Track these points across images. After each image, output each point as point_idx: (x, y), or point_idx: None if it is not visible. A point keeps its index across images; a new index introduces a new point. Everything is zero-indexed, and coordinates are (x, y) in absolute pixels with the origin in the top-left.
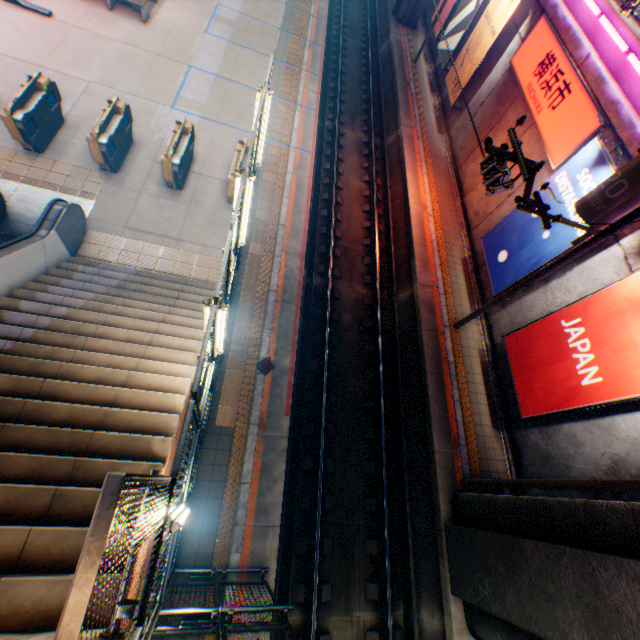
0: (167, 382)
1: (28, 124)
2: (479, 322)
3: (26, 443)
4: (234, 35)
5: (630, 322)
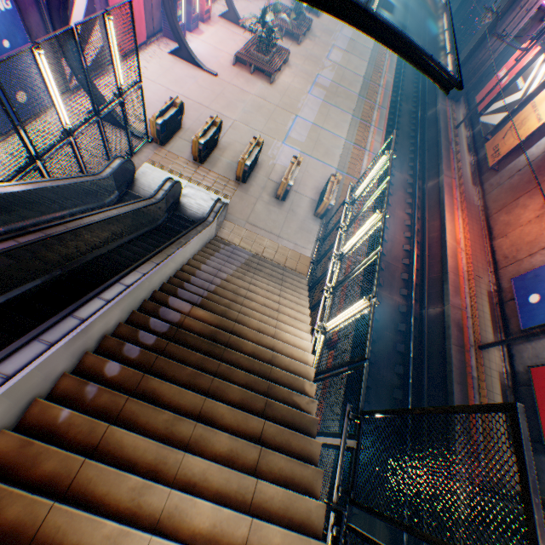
0: (297, 342)
1: (204, 146)
2: (500, 348)
3: (236, 363)
4: (326, 96)
5: None
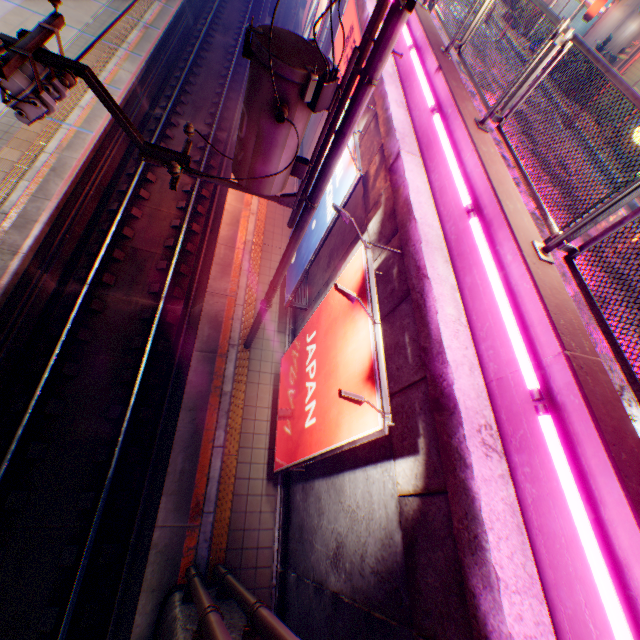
0: None
1: None
2: (287, 339)
3: None
4: (31, 0)
5: (339, 334)
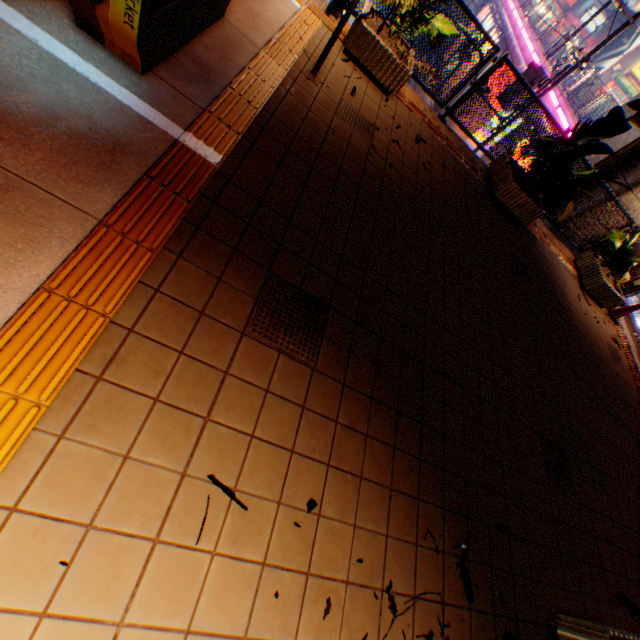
0: None
1: None
2: None
3: None
4: None
5: None
